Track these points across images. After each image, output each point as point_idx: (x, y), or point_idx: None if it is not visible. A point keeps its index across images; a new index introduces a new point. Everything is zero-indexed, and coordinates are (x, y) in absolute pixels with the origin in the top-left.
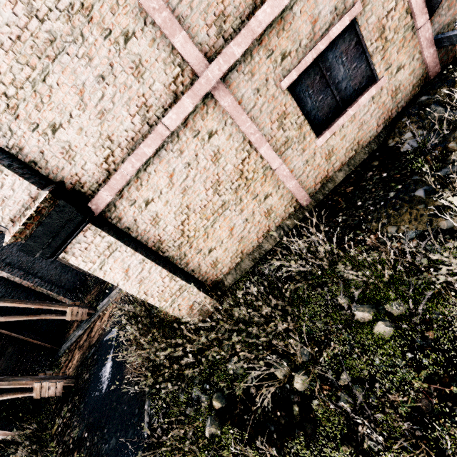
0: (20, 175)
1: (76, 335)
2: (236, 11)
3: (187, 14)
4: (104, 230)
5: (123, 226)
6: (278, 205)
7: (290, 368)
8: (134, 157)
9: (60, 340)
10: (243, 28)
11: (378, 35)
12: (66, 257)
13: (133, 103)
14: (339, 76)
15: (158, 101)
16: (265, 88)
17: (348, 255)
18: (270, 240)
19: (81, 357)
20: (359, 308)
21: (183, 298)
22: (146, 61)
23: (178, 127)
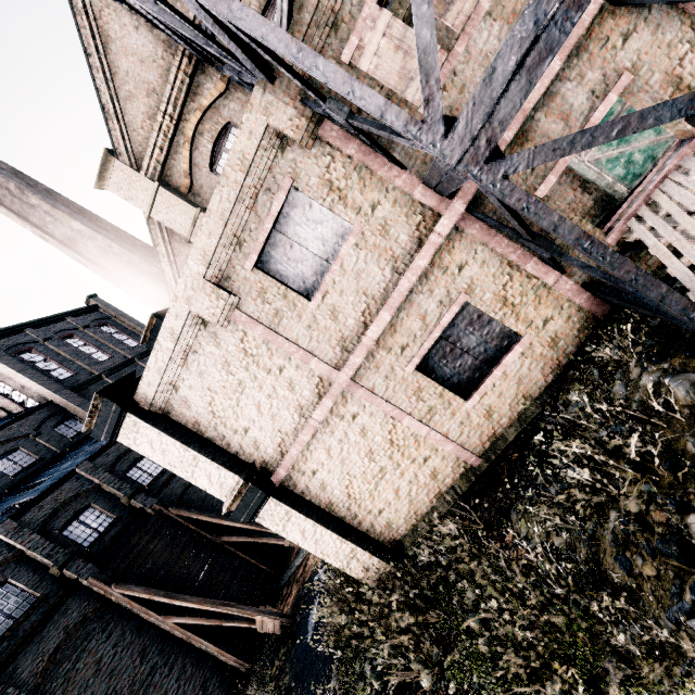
0: (228, 468)
1: (294, 564)
2: (352, 333)
3: (316, 346)
4: (282, 500)
5: (298, 491)
6: (442, 466)
7: (426, 664)
8: (297, 443)
9: (283, 566)
10: (358, 346)
11: (500, 305)
12: (259, 521)
13: (291, 406)
14: (472, 342)
15: (307, 401)
16: (392, 374)
17: (490, 548)
18: (444, 502)
19: (297, 594)
20: (471, 617)
21: (357, 560)
22: (294, 379)
23: (326, 416)
